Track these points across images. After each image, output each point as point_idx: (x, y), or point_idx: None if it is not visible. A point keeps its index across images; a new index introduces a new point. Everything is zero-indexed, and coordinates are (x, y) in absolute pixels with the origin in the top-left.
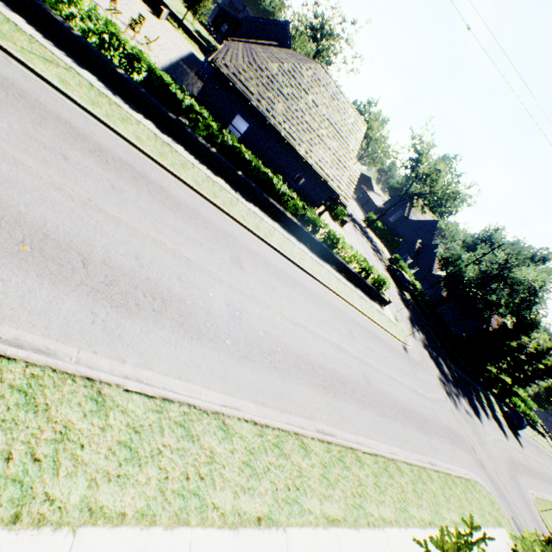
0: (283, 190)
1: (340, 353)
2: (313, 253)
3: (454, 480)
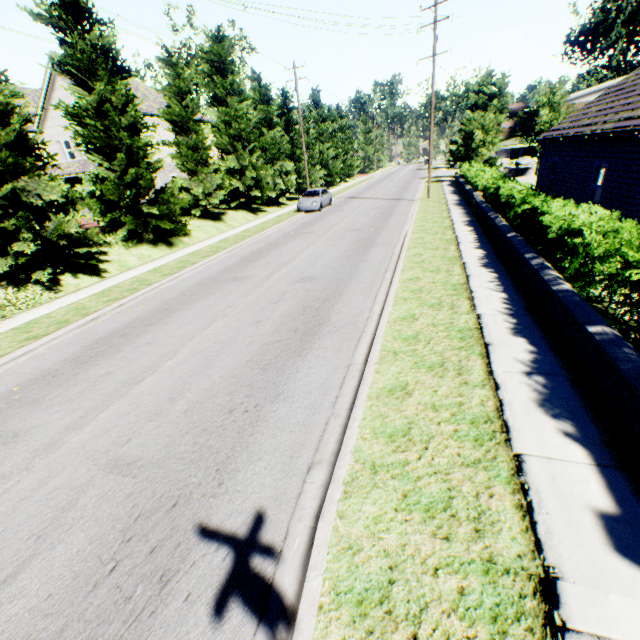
0: (508, 194)
1: (279, 264)
2: (490, 260)
3: (28, 341)
